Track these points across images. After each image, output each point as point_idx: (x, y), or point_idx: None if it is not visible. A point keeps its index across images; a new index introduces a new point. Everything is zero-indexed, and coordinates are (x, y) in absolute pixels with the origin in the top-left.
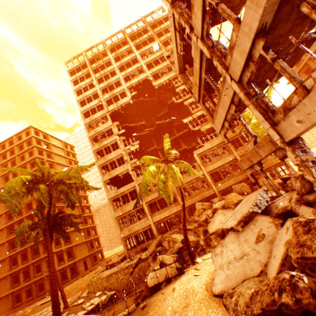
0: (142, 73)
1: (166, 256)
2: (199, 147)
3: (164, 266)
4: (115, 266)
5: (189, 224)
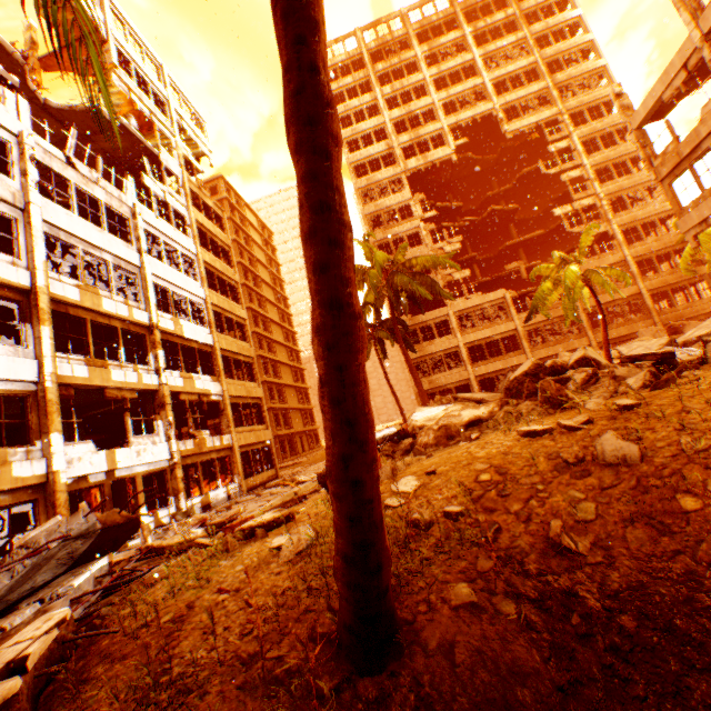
0: (476, 99)
1: None
2: None
3: None
4: None
5: None
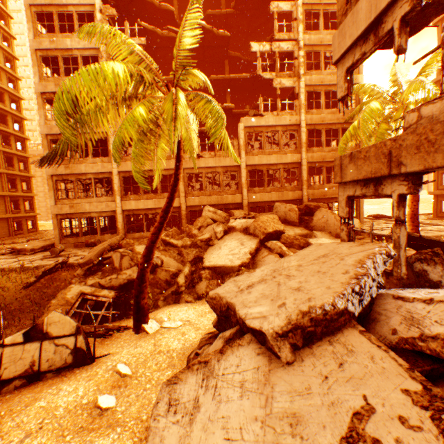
0: None
1: (57, 316)
2: (254, 115)
3: (41, 338)
4: (25, 255)
5: (180, 235)
